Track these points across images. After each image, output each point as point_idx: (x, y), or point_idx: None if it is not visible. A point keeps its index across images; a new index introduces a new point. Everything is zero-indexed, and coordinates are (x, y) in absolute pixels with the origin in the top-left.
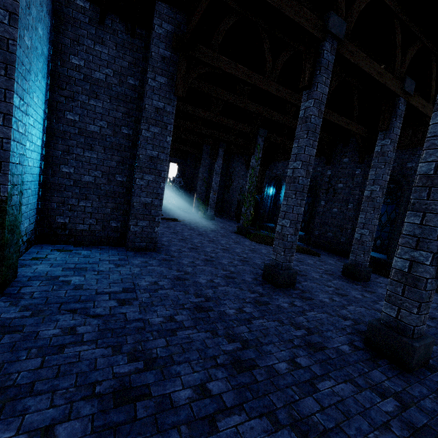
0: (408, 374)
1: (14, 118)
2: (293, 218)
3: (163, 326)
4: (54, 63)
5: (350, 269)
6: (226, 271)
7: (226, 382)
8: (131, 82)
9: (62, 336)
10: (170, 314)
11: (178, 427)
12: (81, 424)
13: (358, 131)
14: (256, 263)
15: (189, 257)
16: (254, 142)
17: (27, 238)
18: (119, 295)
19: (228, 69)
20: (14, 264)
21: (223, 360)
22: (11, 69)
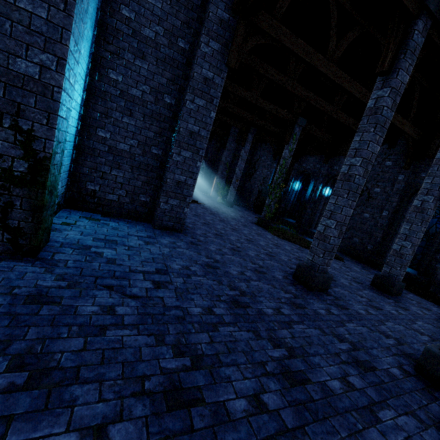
0: None
1: (68, 64)
2: (340, 219)
3: (203, 318)
4: (103, 11)
5: (381, 280)
6: (255, 264)
7: (281, 396)
8: (181, 45)
9: (102, 315)
10: (207, 305)
11: None
12: (135, 428)
13: (412, 132)
14: (282, 259)
15: (215, 244)
16: (290, 130)
17: (58, 201)
18: (153, 276)
19: (288, 43)
20: (49, 228)
21: (272, 368)
22: (71, 4)
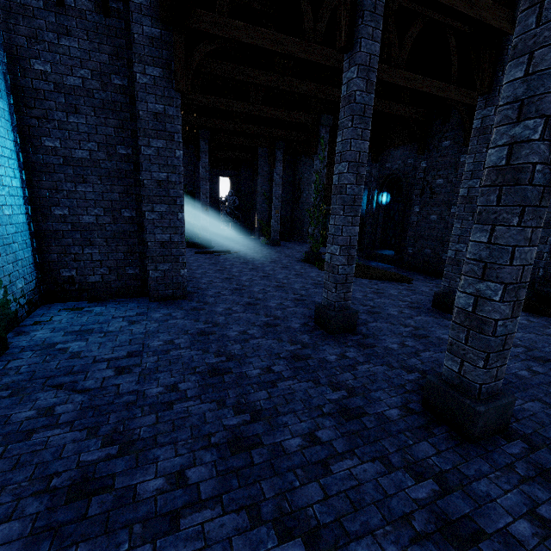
0: (472, 444)
1: None
2: (343, 243)
3: (160, 398)
4: (13, 74)
5: (442, 299)
6: (270, 317)
7: (212, 468)
8: (117, 82)
9: (36, 419)
10: (174, 382)
11: (132, 526)
12: (21, 525)
13: (460, 97)
14: (315, 301)
15: (226, 302)
16: (315, 135)
17: (27, 300)
18: (120, 361)
19: (247, 38)
20: None
21: (219, 438)
22: None
